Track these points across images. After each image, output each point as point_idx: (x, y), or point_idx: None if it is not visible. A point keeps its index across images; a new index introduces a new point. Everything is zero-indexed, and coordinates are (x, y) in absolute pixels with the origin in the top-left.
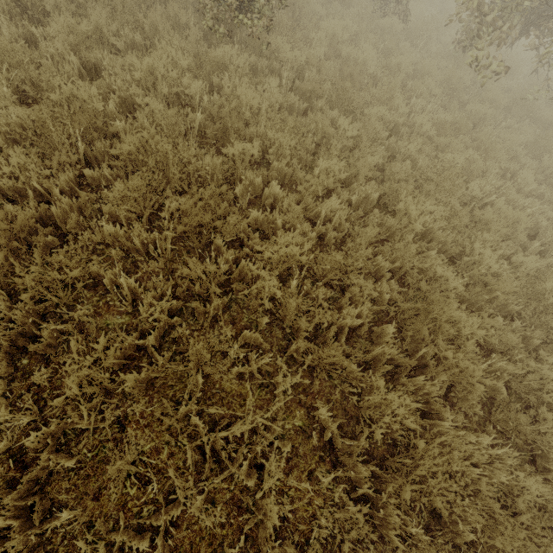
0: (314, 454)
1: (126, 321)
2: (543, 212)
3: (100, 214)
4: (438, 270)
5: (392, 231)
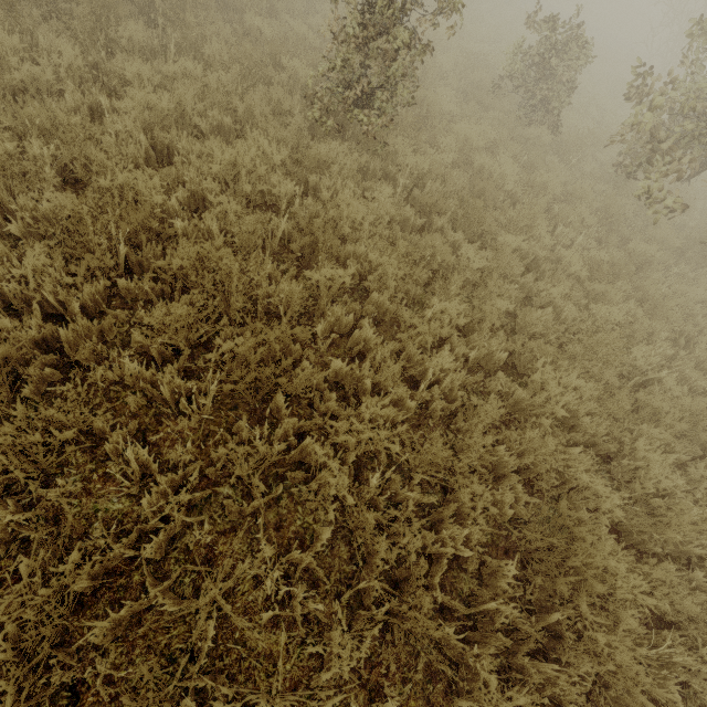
0: None
1: (125, 508)
2: None
3: (128, 340)
4: (584, 477)
5: (522, 406)
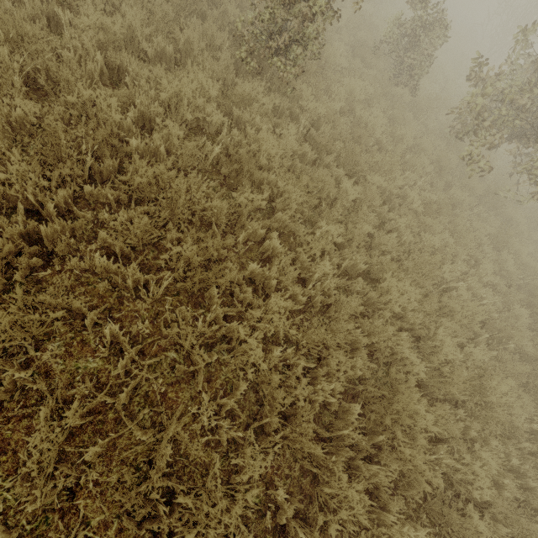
0: (264, 535)
1: (99, 366)
2: (494, 302)
3: (93, 235)
4: (406, 352)
5: (372, 302)
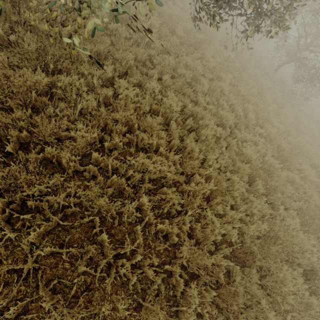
0: None
1: None
2: None
3: None
4: None
5: None
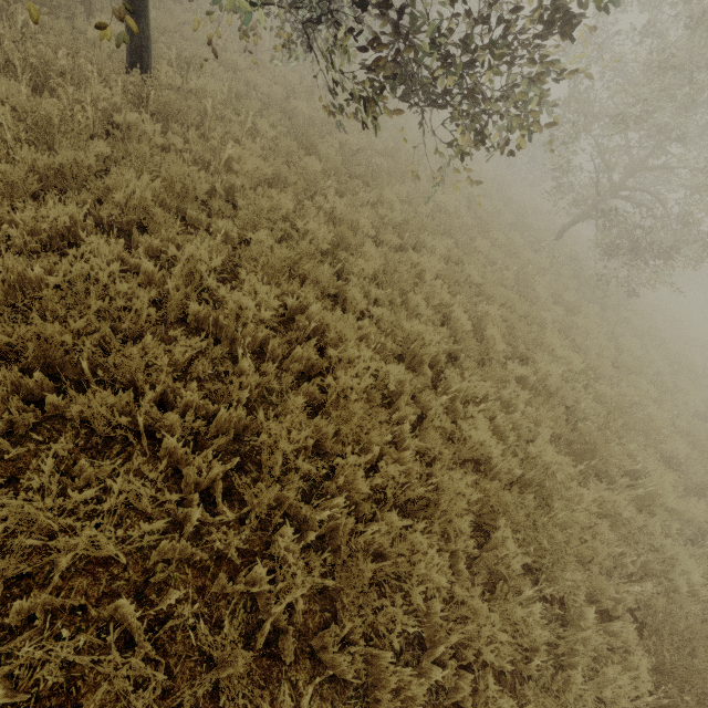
0: None
1: None
2: None
3: None
4: None
5: None
